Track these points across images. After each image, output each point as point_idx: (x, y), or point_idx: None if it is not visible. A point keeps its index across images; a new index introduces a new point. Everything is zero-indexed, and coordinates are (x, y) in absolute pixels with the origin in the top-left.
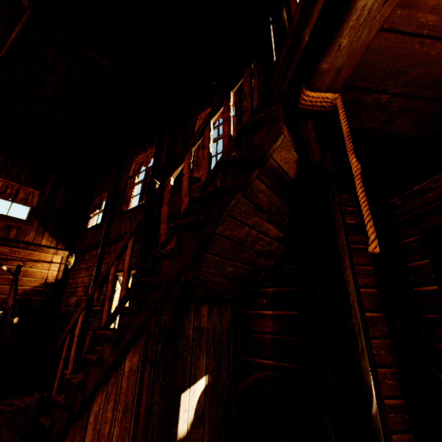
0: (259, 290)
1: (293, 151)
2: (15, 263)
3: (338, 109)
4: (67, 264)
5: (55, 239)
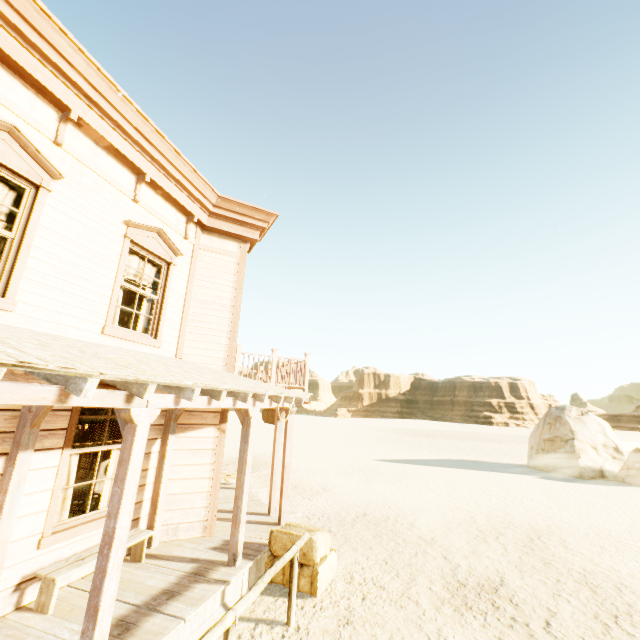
0: None
1: None
2: None
3: None
4: None
5: None
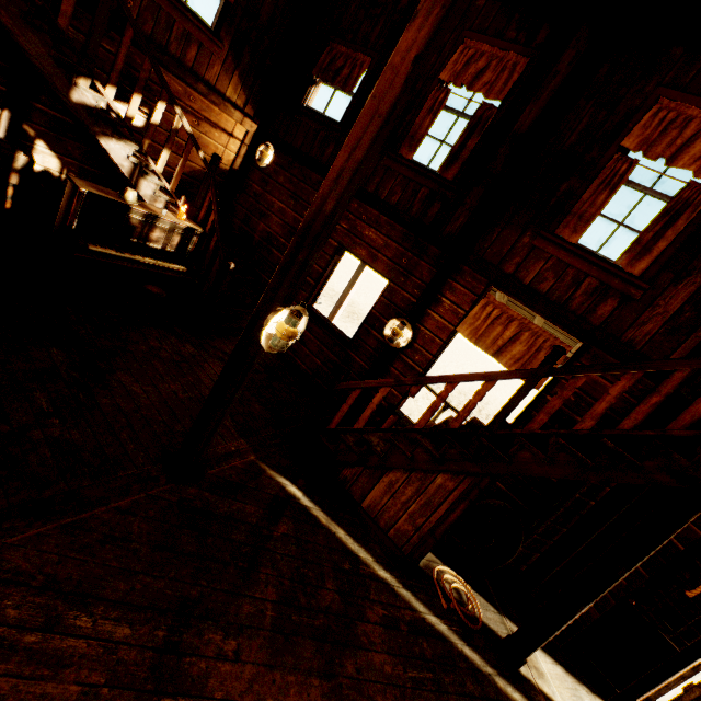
0: None
1: None
2: (187, 118)
3: None
4: (258, 159)
5: (245, 91)
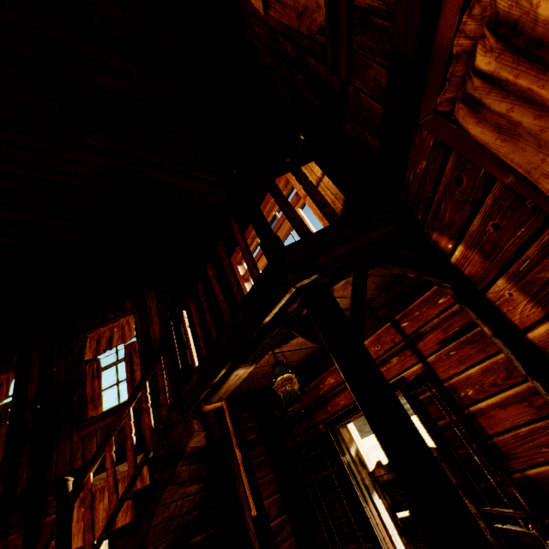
0: (188, 543)
1: (202, 432)
2: None
3: (225, 411)
4: None
5: None
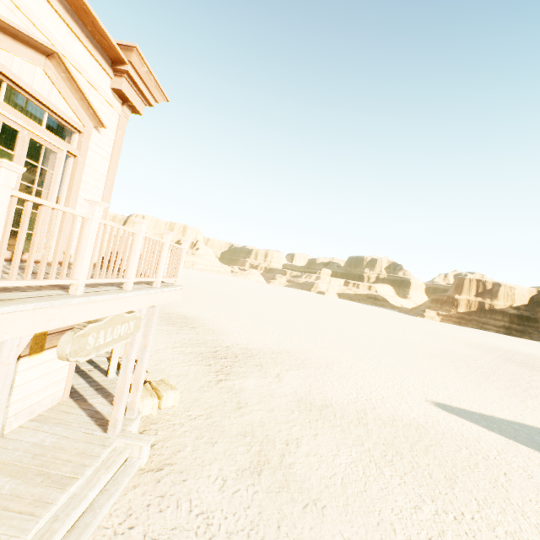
0: None
1: None
2: None
3: None
4: None
5: None
